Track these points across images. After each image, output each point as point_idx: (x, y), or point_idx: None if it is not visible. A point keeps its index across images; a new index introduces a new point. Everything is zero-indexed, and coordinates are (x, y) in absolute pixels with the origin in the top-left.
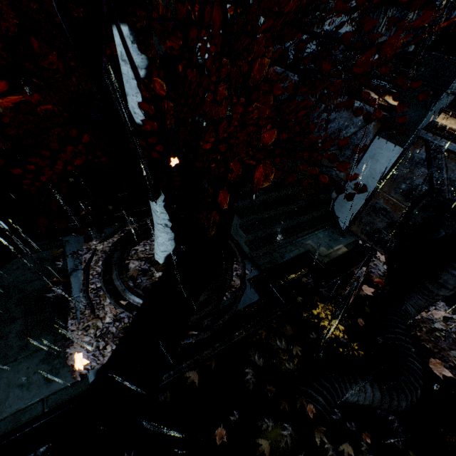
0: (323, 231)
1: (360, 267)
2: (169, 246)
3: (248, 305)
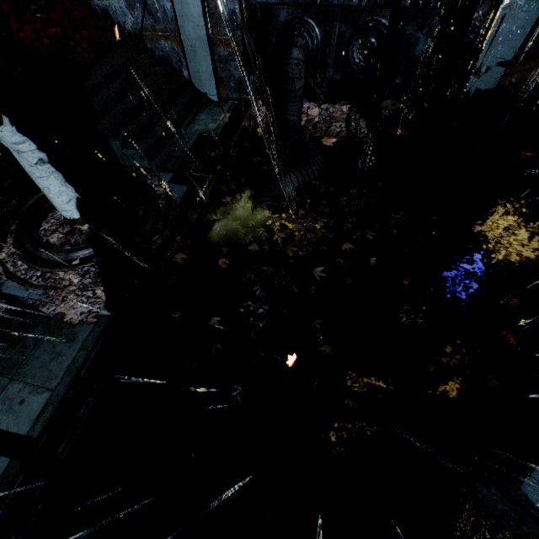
0: (202, 114)
1: (249, 120)
2: (68, 192)
3: (183, 196)
